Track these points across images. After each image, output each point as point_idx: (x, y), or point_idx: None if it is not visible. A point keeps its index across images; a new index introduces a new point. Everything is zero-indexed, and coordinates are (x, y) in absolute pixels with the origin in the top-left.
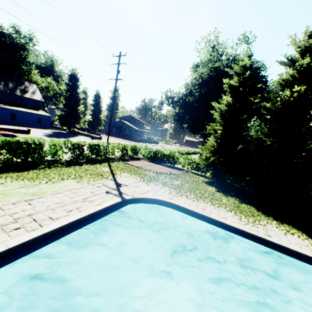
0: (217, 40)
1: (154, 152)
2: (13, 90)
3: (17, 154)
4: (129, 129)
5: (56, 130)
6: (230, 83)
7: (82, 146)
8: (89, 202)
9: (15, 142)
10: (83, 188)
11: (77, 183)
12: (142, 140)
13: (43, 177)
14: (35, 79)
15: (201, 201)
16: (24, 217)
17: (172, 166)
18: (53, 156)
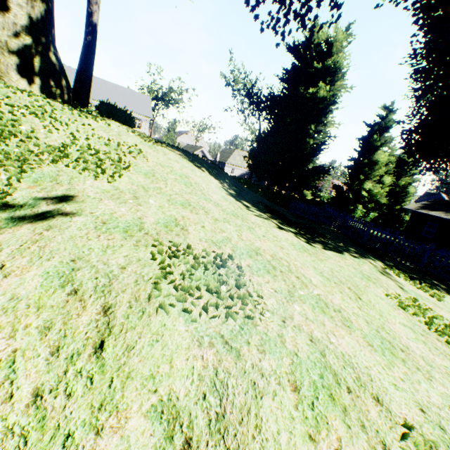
0: None
1: None
2: None
3: None
4: None
5: None
6: None
7: None
8: None
9: None
10: None
11: None
12: None
13: None
14: None
15: None
16: None
17: None
18: None
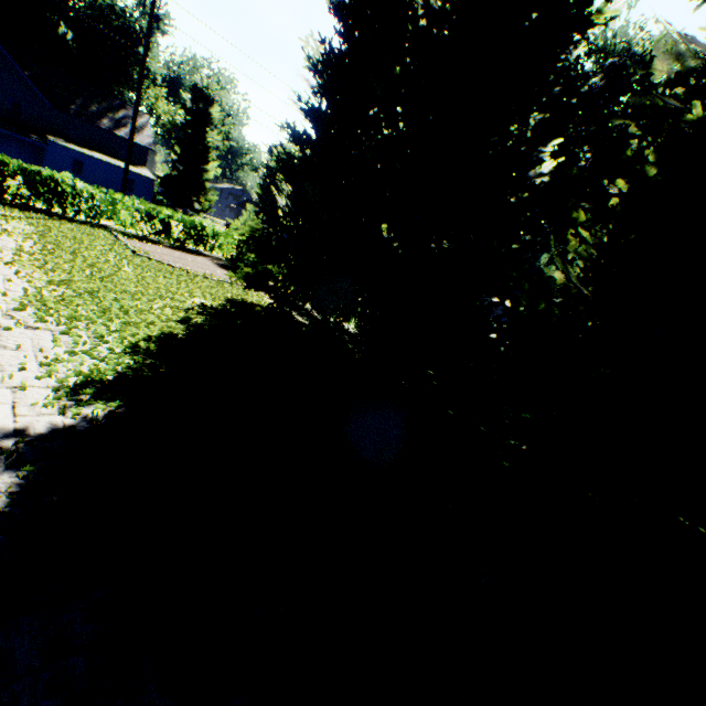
0: None
1: (238, 244)
2: (96, 119)
3: None
4: None
5: None
6: None
7: None
8: None
9: None
10: None
11: None
12: None
13: None
14: (150, 104)
15: (36, 275)
16: None
17: None
18: None
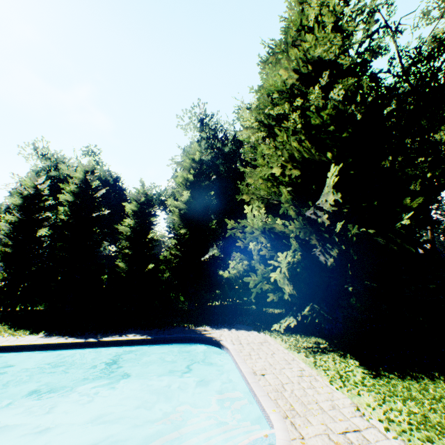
0: (48, 149)
1: None
2: None
3: None
4: None
5: None
6: (10, 200)
7: None
8: None
9: None
10: None
11: None
12: None
13: None
14: None
15: None
16: None
17: None
18: None
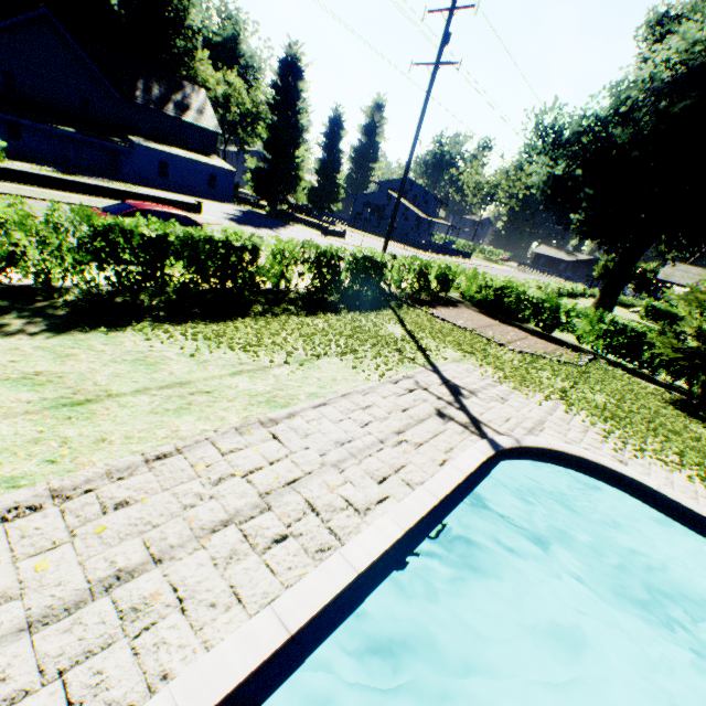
0: None
1: (498, 289)
2: (162, 105)
3: (206, 272)
4: (403, 216)
5: (245, 208)
6: None
7: (338, 260)
8: (413, 447)
9: (204, 241)
10: (376, 393)
11: (353, 370)
12: (434, 246)
13: (270, 344)
14: (204, 76)
15: None
16: (279, 489)
17: (545, 334)
18: (278, 282)
